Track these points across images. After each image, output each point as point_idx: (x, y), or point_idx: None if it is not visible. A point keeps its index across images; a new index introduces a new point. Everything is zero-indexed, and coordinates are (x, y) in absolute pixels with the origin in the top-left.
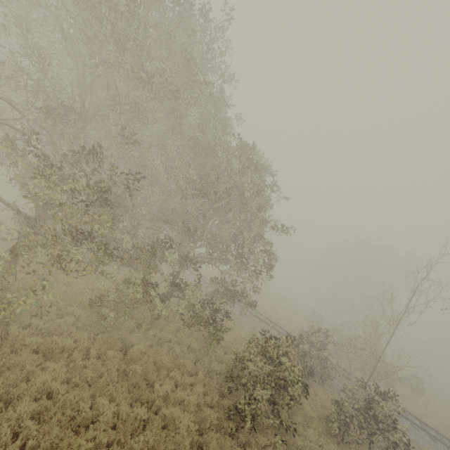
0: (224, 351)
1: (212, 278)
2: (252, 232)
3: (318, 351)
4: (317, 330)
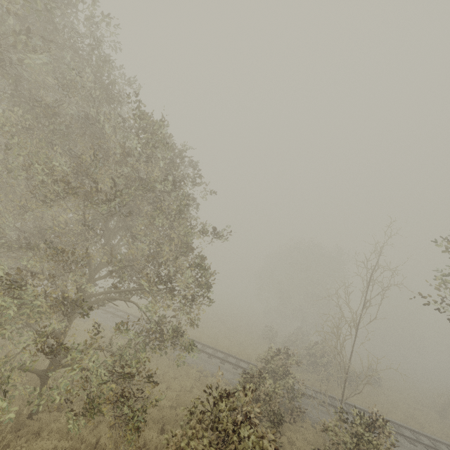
0: (160, 427)
1: (117, 325)
2: (174, 242)
3: (282, 379)
4: (276, 353)
